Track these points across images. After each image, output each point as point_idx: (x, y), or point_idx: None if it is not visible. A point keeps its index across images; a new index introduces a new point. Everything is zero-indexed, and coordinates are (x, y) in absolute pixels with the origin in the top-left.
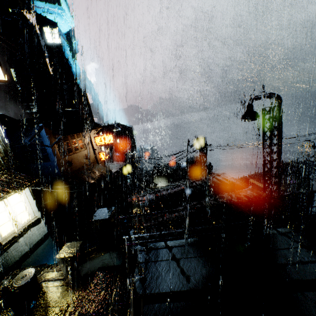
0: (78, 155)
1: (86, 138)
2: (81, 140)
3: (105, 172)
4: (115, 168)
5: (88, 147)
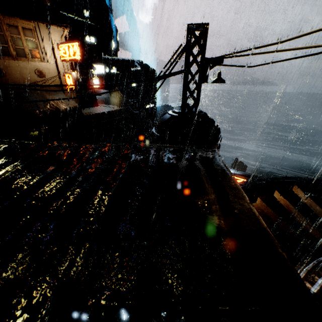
0: (21, 65)
1: (43, 41)
2: (33, 43)
3: (65, 106)
4: (100, 110)
5: (47, 60)
